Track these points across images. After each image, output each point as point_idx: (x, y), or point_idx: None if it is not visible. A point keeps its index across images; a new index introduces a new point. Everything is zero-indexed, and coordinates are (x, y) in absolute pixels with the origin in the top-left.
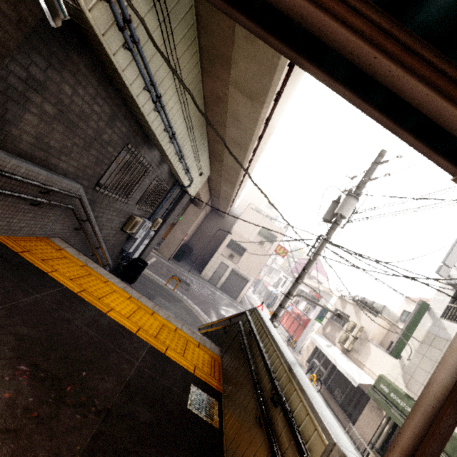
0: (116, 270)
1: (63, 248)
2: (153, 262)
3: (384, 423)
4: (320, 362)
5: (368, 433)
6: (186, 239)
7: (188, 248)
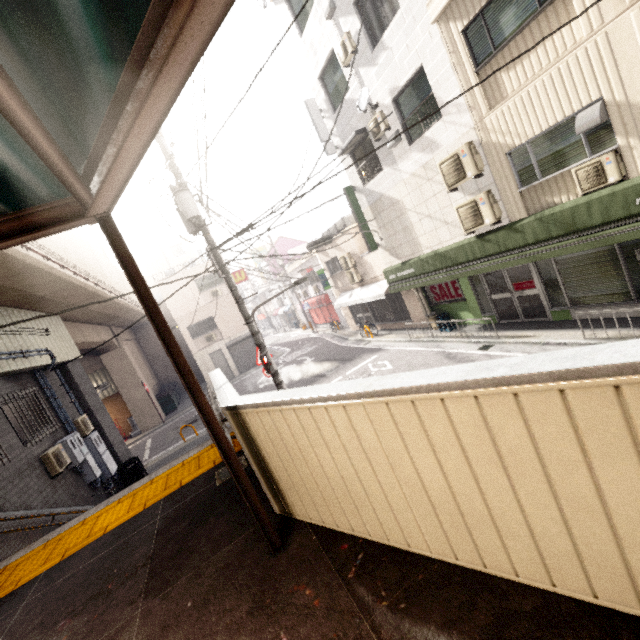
0: None
1: (6, 566)
2: (151, 444)
3: (417, 295)
4: (361, 312)
5: (419, 313)
6: (153, 384)
7: (167, 389)
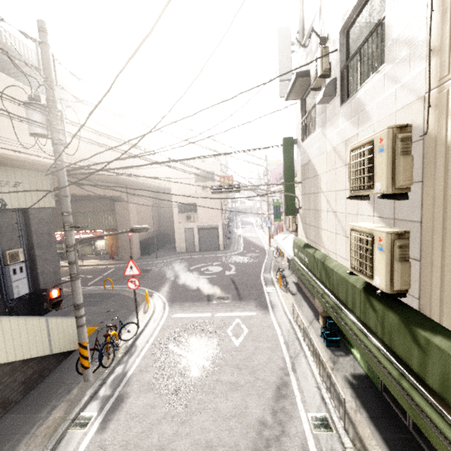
0: (18, 315)
1: None
2: (108, 274)
3: None
4: None
5: None
6: (151, 231)
7: (157, 237)
